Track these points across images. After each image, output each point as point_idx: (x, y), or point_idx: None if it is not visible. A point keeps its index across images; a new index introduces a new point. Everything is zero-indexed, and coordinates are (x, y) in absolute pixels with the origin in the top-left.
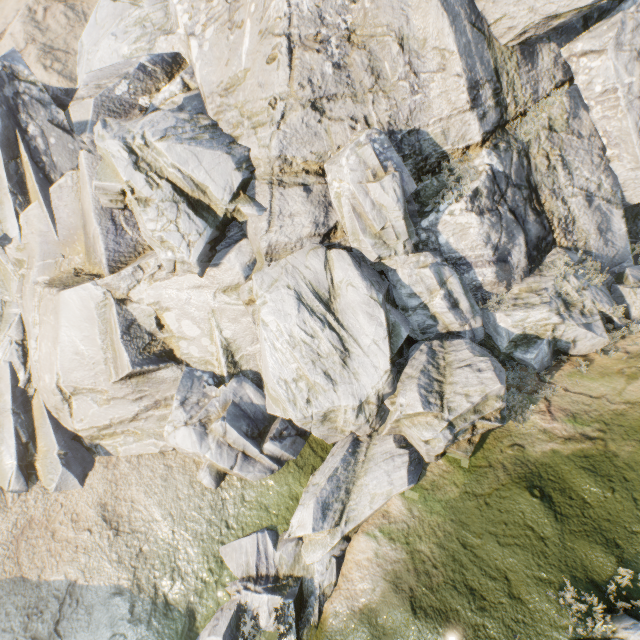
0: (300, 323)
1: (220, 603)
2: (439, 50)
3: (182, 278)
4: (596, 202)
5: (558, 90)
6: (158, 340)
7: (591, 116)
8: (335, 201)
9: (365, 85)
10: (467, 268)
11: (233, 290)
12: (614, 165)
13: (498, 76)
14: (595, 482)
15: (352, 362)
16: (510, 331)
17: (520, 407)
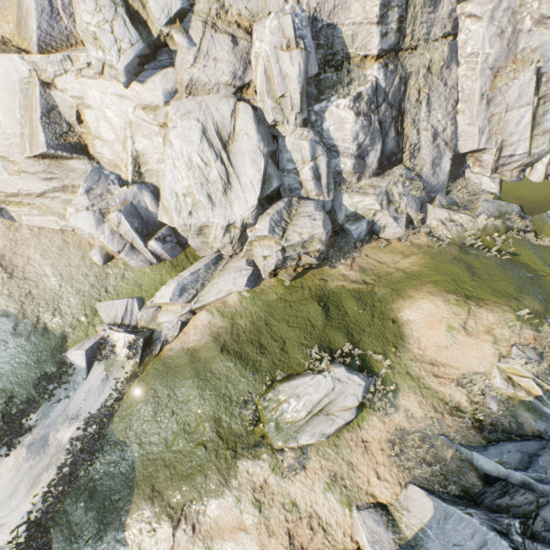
0: (199, 151)
1: (89, 335)
2: None
3: (108, 83)
4: (438, 141)
5: (444, 39)
6: (75, 132)
7: (458, 72)
8: (254, 60)
9: None
10: (336, 155)
11: (152, 110)
12: (459, 117)
13: (407, 6)
14: (357, 304)
15: (231, 193)
16: (348, 209)
17: (336, 260)
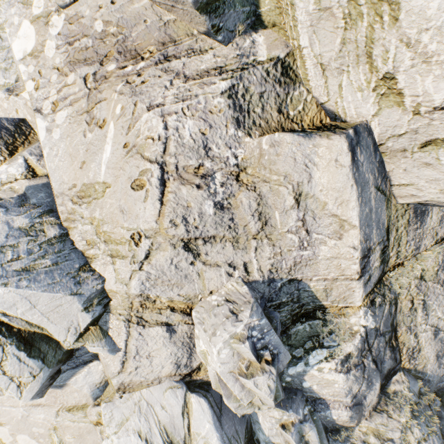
0: None
1: None
2: (339, 219)
3: None
4: (440, 334)
5: (438, 248)
6: None
7: None
8: (201, 354)
9: (249, 230)
10: (324, 407)
11: (79, 409)
12: None
13: (388, 233)
14: None
15: None
16: None
17: None
